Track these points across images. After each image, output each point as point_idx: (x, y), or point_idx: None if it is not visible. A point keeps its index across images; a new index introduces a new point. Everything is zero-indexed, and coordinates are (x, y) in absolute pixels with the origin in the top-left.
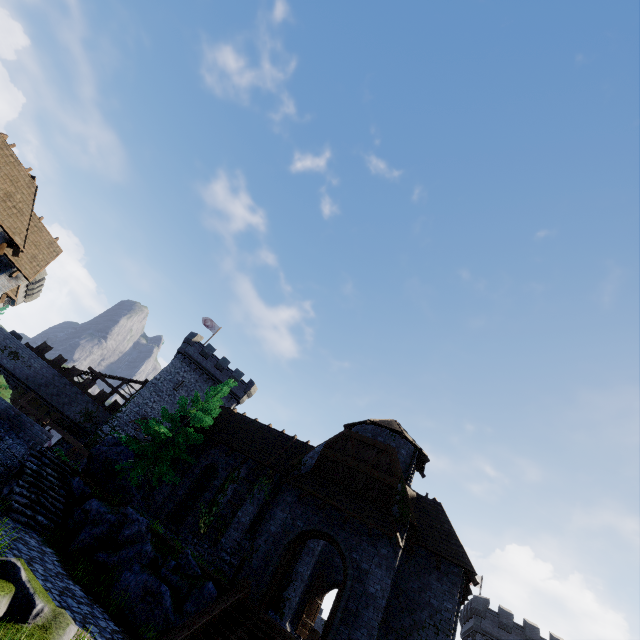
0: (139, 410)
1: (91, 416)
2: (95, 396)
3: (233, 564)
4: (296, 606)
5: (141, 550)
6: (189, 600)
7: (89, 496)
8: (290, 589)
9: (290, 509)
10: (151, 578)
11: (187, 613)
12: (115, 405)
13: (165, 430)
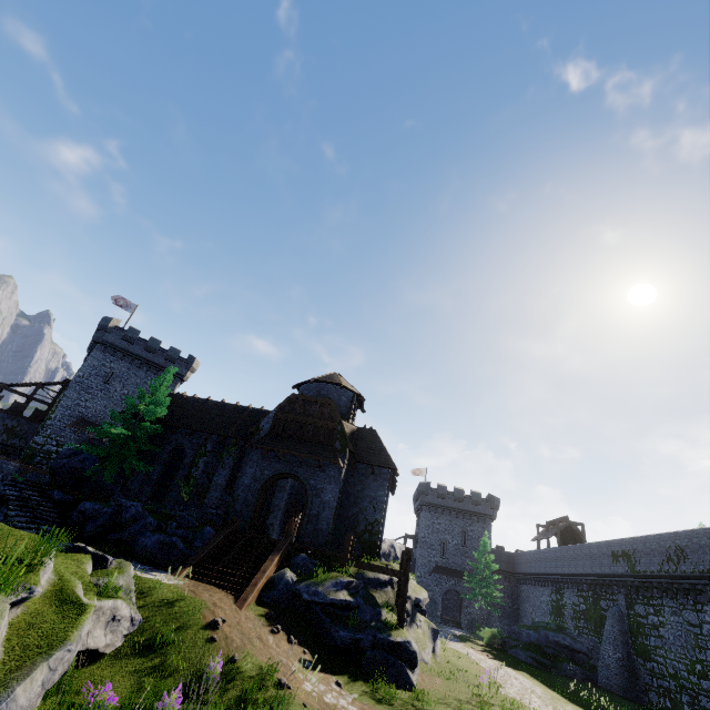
0: (72, 413)
1: (14, 431)
2: (9, 410)
3: (220, 514)
4: (279, 528)
5: (145, 523)
6: (196, 540)
7: (74, 502)
8: (271, 518)
9: (257, 465)
10: (162, 536)
11: (197, 548)
12: (38, 414)
13: (124, 431)
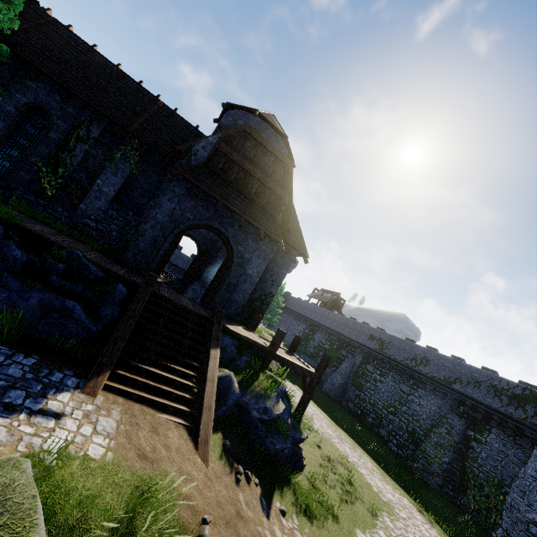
0: None
1: None
2: None
3: (101, 231)
4: None
5: (3, 255)
6: (103, 306)
7: None
8: None
9: (179, 201)
10: (47, 296)
11: (104, 316)
12: None
13: None
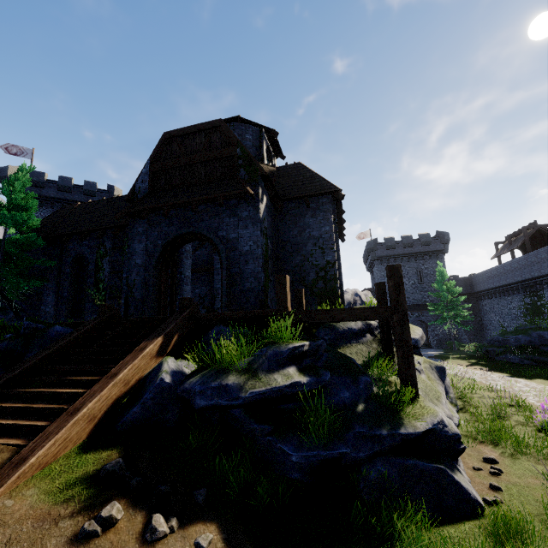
0: None
1: None
2: None
3: None
4: None
5: None
6: (29, 351)
7: None
8: (217, 302)
9: (146, 237)
10: None
11: None
12: None
13: None
